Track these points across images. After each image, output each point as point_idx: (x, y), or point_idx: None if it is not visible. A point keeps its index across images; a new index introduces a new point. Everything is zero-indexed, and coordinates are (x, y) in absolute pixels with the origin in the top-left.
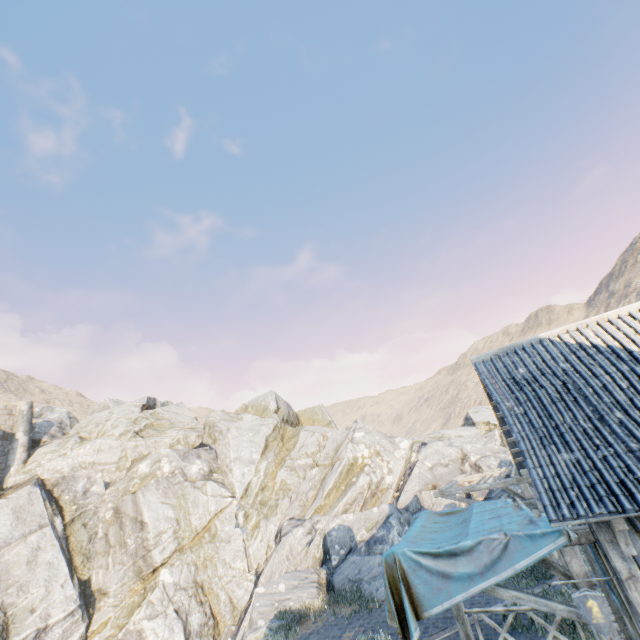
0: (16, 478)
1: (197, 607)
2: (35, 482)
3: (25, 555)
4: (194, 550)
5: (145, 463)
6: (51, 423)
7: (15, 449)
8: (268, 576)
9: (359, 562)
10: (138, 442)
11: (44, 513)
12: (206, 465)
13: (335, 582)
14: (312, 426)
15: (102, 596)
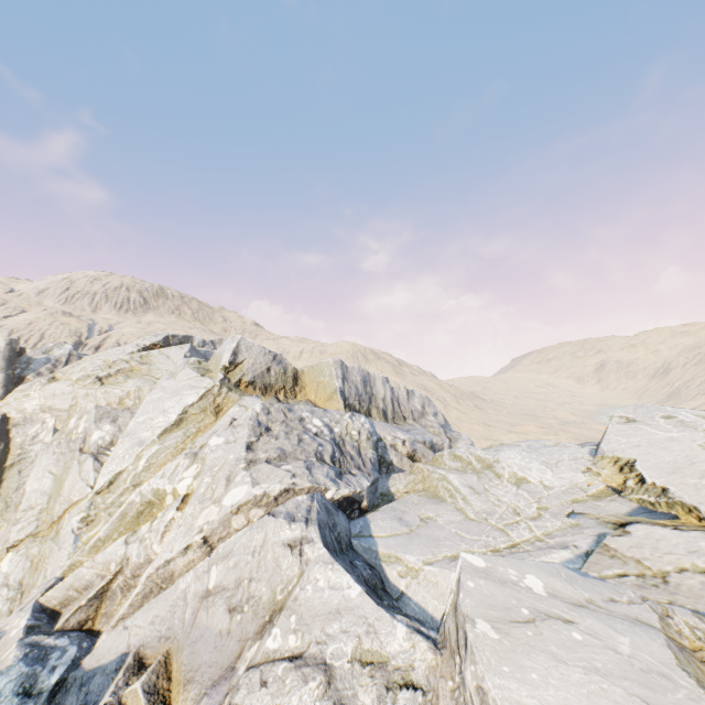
0: None
1: (5, 616)
2: None
3: None
4: (42, 542)
5: (75, 417)
6: (49, 360)
7: None
8: None
9: None
10: (89, 390)
11: None
12: (111, 434)
13: None
14: (252, 399)
15: None
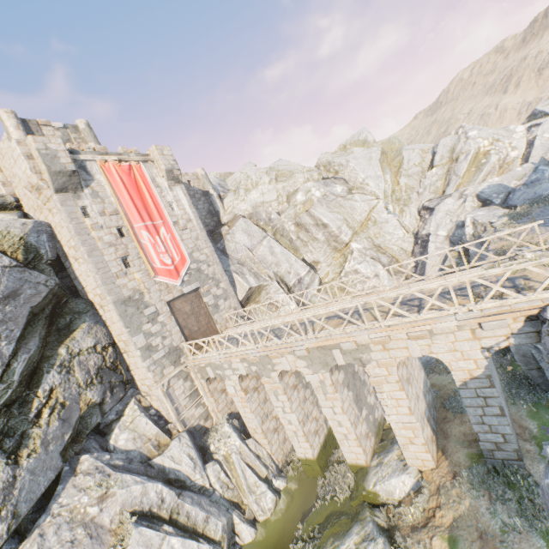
0: (226, 218)
1: (382, 255)
2: (243, 216)
3: (267, 251)
4: (364, 232)
5: (299, 195)
6: (214, 185)
7: (214, 201)
8: (435, 227)
9: (530, 191)
10: (283, 184)
11: (260, 231)
12: (344, 187)
13: (515, 204)
14: (410, 146)
15: (316, 264)
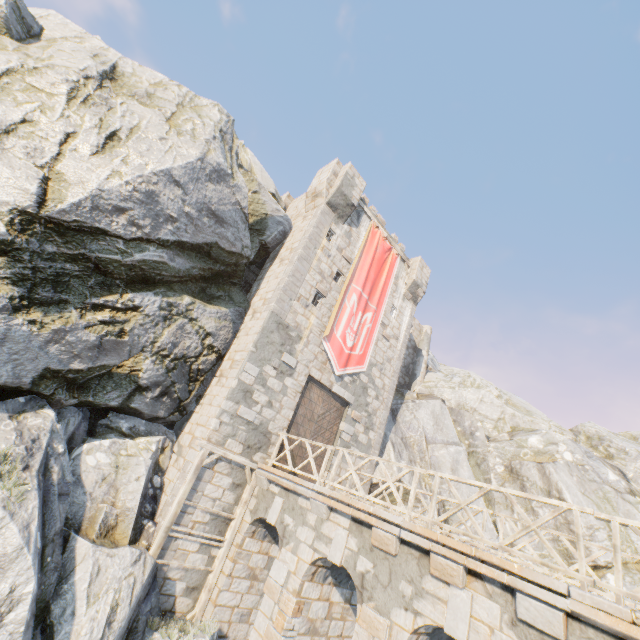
0: (419, 388)
1: None
2: (442, 399)
3: (448, 461)
4: None
5: (535, 437)
6: None
7: (420, 363)
8: None
9: None
10: (515, 412)
11: (454, 432)
12: (621, 480)
13: None
14: None
15: None
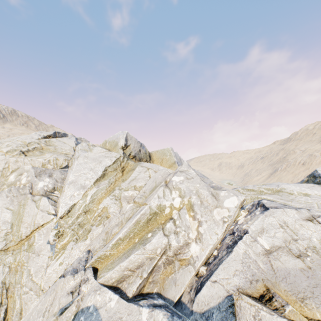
0: None
1: None
2: None
3: None
4: (14, 253)
5: (13, 174)
6: None
7: None
8: None
9: None
10: (18, 159)
11: None
12: (51, 183)
13: None
14: (148, 163)
15: None
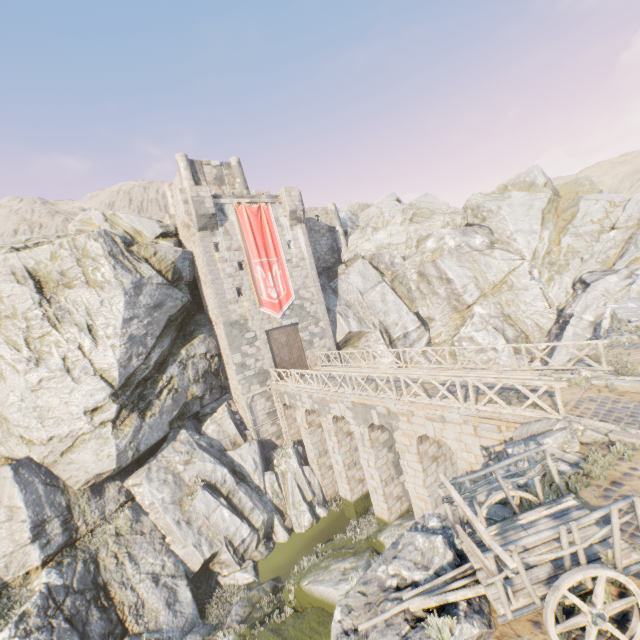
0: (346, 256)
1: (509, 327)
2: (362, 257)
3: (378, 298)
4: (495, 296)
5: (430, 241)
6: (344, 220)
7: (339, 238)
8: (582, 308)
9: None
10: (416, 227)
11: (377, 275)
12: (486, 239)
13: None
14: (593, 195)
15: (430, 321)
